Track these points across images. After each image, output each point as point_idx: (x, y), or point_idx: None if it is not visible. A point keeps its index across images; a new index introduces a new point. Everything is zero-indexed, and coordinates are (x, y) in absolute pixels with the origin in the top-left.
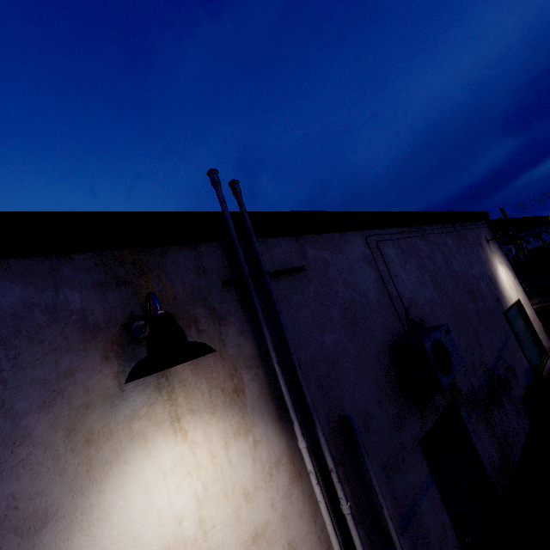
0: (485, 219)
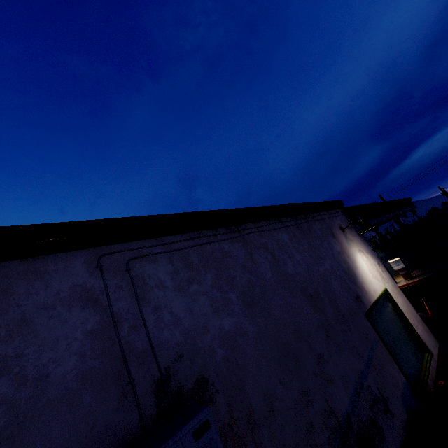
0: (339, 207)
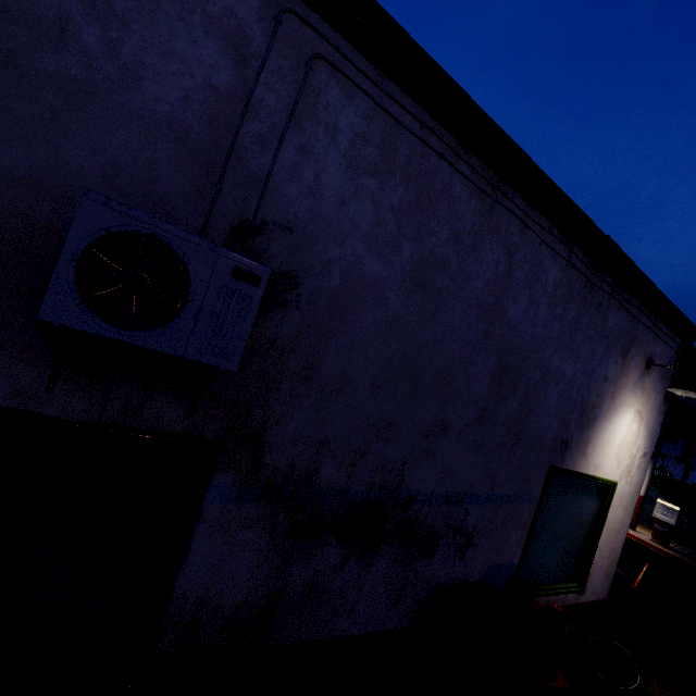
0: (684, 337)
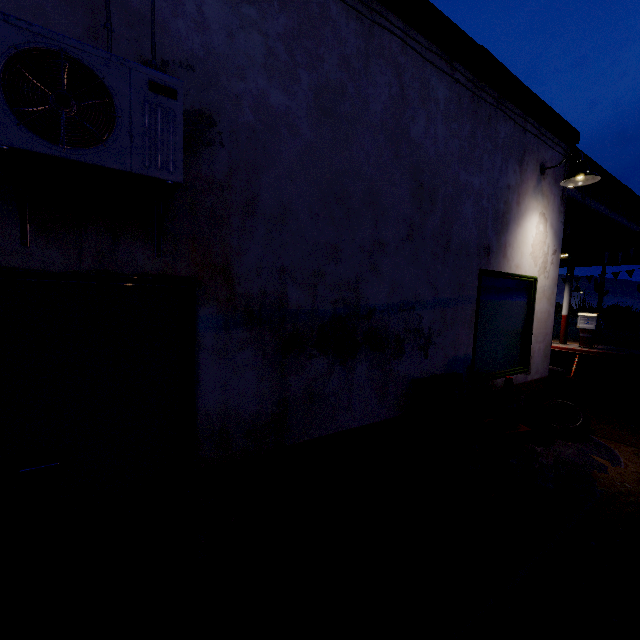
0: (567, 140)
